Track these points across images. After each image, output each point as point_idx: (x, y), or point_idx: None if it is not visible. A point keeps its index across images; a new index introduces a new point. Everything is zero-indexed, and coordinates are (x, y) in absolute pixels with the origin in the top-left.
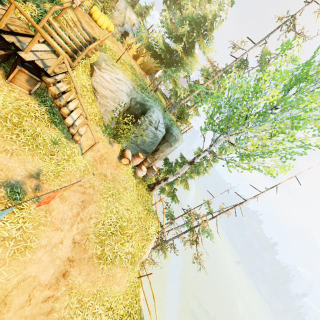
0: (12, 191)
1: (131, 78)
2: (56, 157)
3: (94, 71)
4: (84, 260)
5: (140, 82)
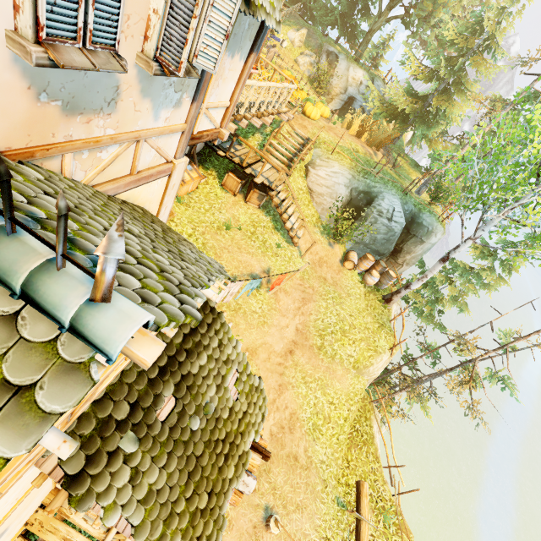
0: None
1: (349, 167)
2: (280, 258)
3: (309, 172)
4: (305, 346)
5: (362, 167)
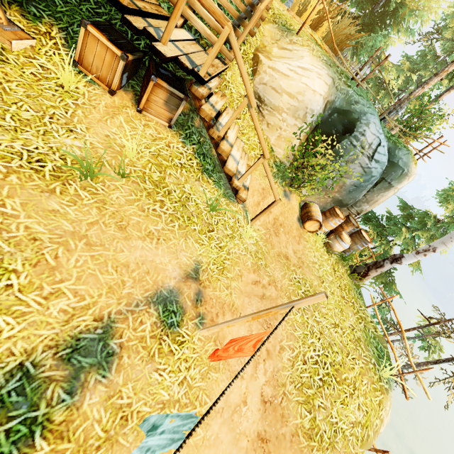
0: (165, 311)
1: (326, 61)
2: (216, 233)
3: (260, 64)
4: (284, 440)
5: (340, 67)
